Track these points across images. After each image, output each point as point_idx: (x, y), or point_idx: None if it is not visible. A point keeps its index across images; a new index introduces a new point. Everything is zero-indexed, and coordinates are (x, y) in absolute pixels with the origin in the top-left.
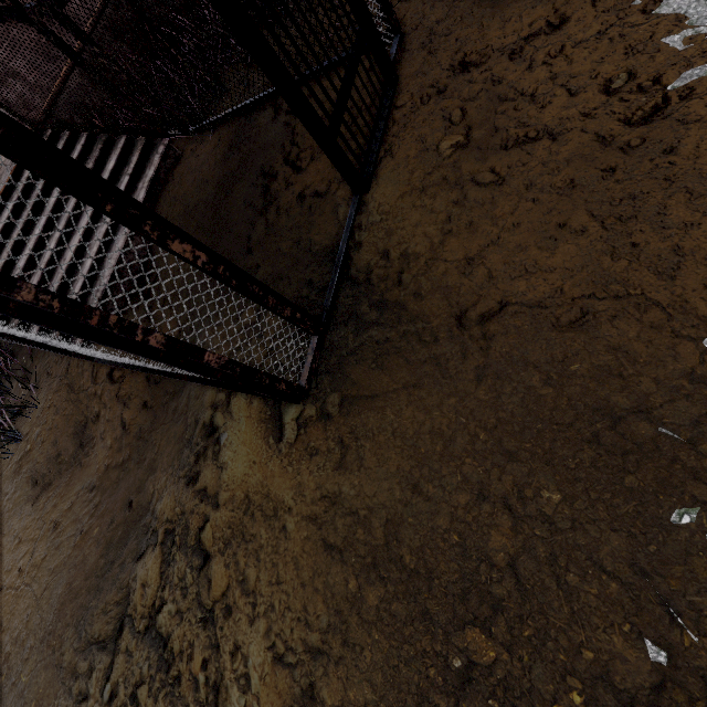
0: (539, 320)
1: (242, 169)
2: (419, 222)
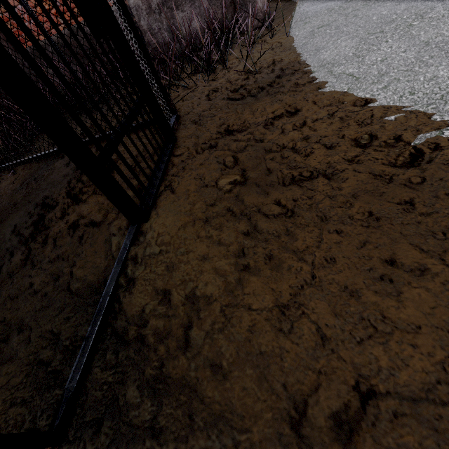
0: (448, 435)
1: (25, 201)
2: (206, 255)
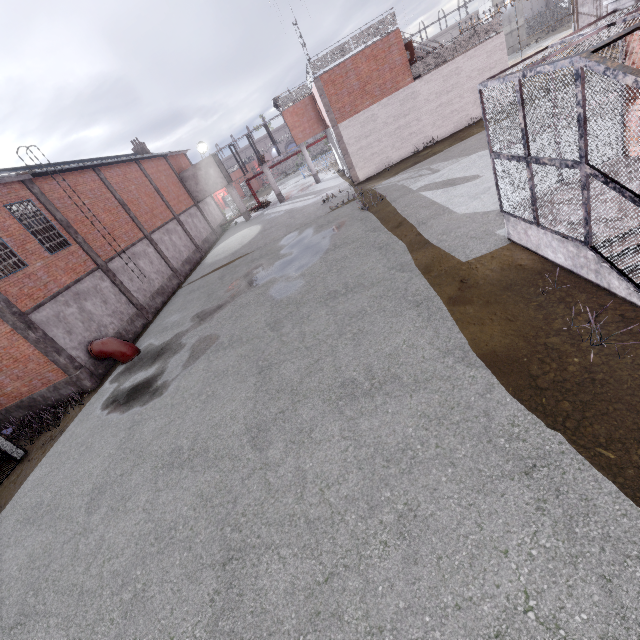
0: None
1: None
2: None
